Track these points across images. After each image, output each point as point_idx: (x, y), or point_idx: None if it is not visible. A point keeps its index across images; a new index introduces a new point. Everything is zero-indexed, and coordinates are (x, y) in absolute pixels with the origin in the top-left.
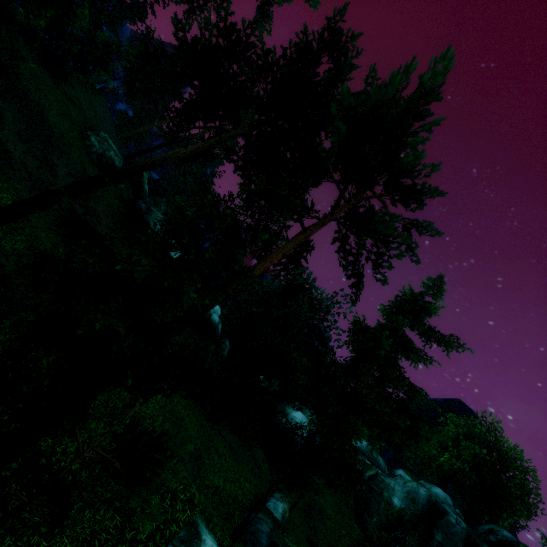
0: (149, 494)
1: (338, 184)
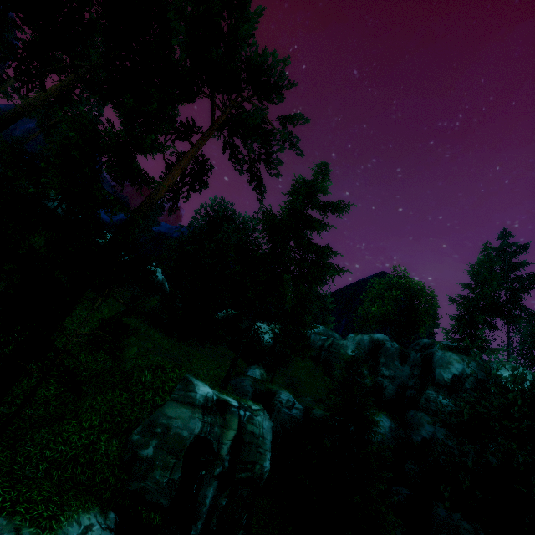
0: (143, 373)
1: (210, 97)
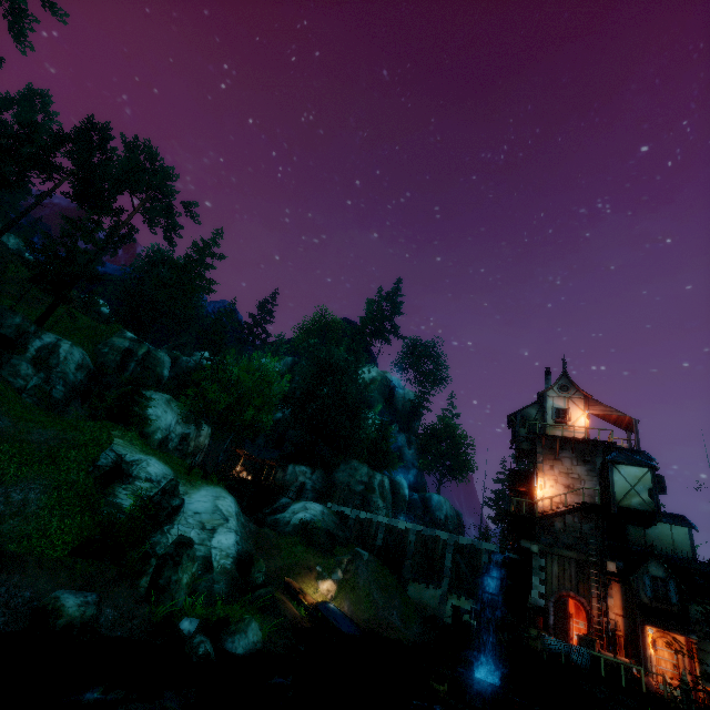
0: (101, 326)
1: (133, 193)
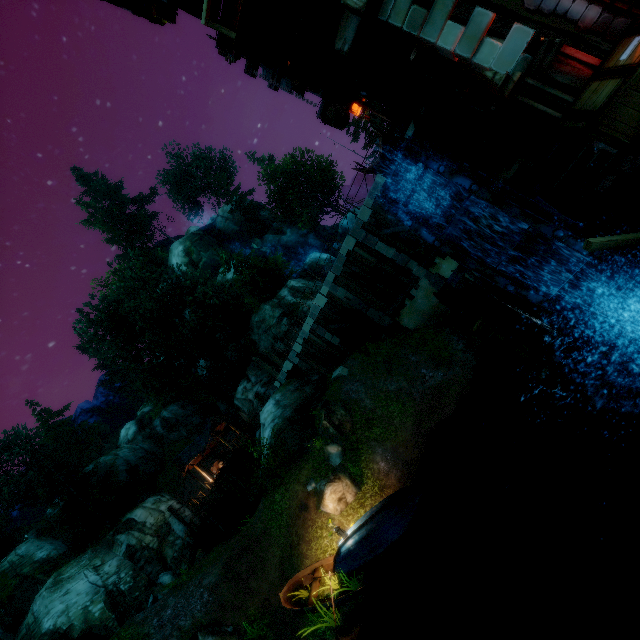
0: None
1: None
